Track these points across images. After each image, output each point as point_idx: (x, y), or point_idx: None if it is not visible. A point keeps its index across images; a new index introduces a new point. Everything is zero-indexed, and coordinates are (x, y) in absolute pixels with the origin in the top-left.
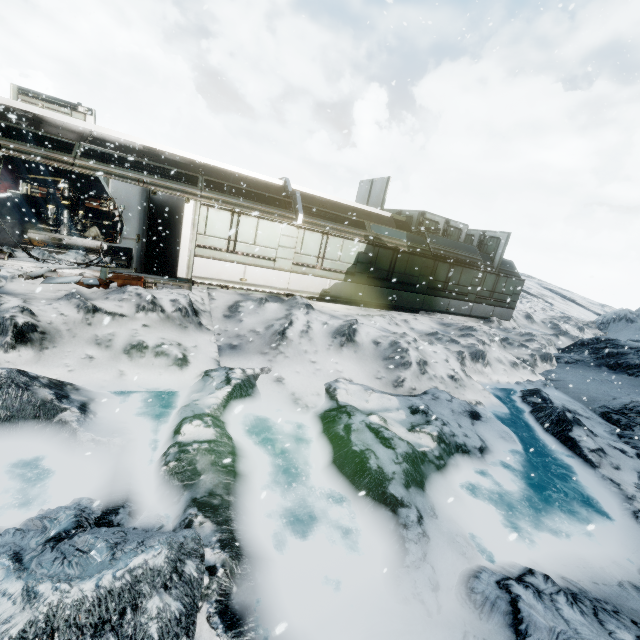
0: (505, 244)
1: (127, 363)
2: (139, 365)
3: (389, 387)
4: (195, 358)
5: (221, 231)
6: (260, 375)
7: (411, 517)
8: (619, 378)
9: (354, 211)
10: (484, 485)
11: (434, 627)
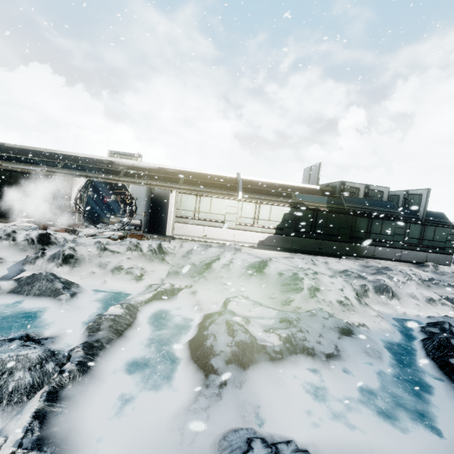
0: (426, 198)
1: (110, 277)
2: (116, 278)
3: (278, 305)
4: (149, 277)
5: (190, 207)
6: (183, 289)
7: (216, 381)
8: None
9: (287, 187)
10: (316, 382)
11: (177, 451)
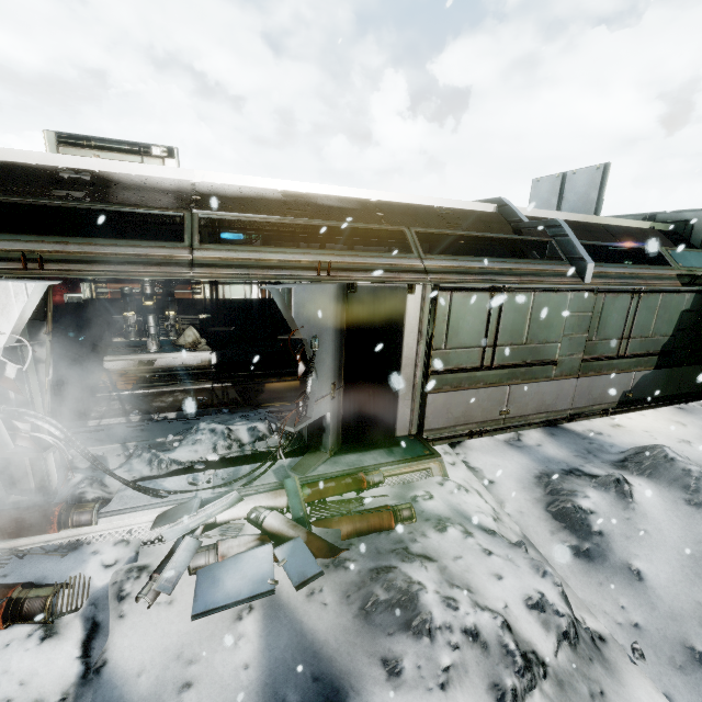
0: None
1: None
2: None
3: None
4: None
5: (471, 333)
6: None
7: None
8: None
9: (609, 232)
10: None
11: None
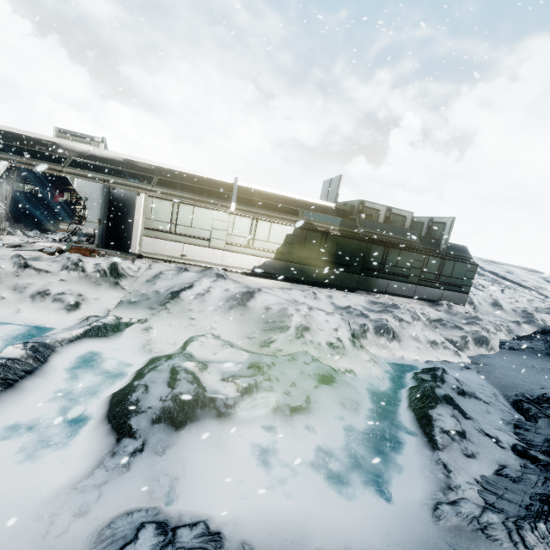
0: (450, 228)
1: (28, 304)
2: (37, 307)
3: (255, 346)
4: (89, 306)
5: (164, 216)
6: (135, 324)
7: (128, 447)
8: None
9: (296, 202)
10: (271, 442)
11: (34, 548)
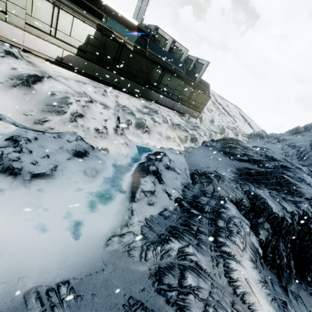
0: (204, 69)
1: None
2: None
3: (29, 122)
4: None
5: None
6: None
7: None
8: (223, 159)
9: (104, 7)
10: (1, 200)
11: None
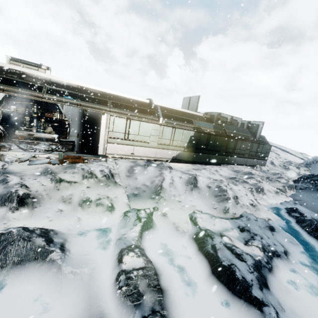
0: (261, 127)
1: (81, 212)
2: (88, 212)
3: (221, 213)
4: (117, 204)
5: (121, 129)
6: (153, 212)
7: (272, 314)
8: None
9: (185, 114)
10: (294, 278)
11: None
